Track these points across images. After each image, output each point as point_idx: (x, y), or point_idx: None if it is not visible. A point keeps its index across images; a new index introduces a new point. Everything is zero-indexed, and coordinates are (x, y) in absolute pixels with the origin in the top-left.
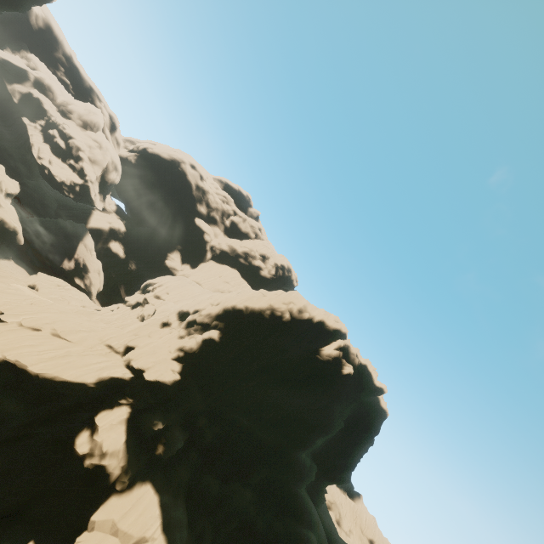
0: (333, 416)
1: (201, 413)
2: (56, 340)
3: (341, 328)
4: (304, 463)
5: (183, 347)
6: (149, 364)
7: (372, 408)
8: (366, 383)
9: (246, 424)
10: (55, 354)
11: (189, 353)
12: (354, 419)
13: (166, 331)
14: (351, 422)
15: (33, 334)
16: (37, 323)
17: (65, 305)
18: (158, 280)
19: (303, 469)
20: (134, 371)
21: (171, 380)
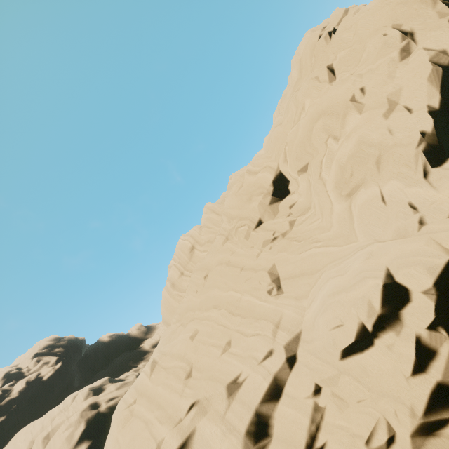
0: None
1: None
2: None
3: None
4: None
5: None
6: None
7: None
8: None
9: None
10: None
11: None
12: None
13: None
14: None
15: None
16: None
17: None
18: None
19: None
20: None
21: None
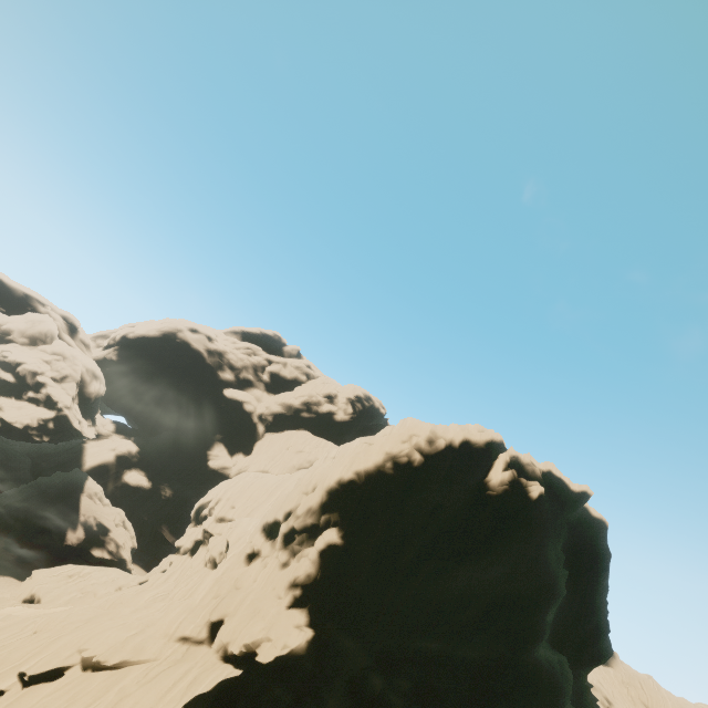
0: (550, 567)
1: (367, 671)
2: (93, 679)
3: (492, 437)
4: (549, 663)
5: (294, 579)
6: (257, 637)
7: (584, 525)
8: (562, 495)
9: (437, 649)
10: (100, 707)
11: (309, 584)
12: (570, 555)
13: (257, 567)
14: (570, 561)
15: (51, 690)
16: (52, 665)
17: (91, 602)
18: (211, 494)
19: (552, 675)
20: (239, 660)
21: (302, 644)
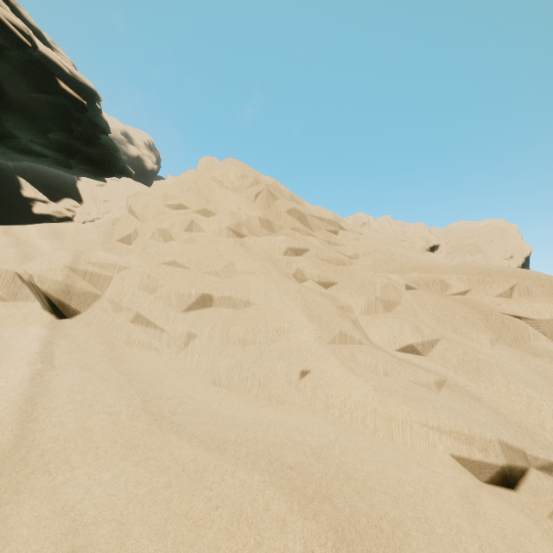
0: None
1: None
2: None
3: None
4: None
5: None
6: None
7: None
8: None
9: None
10: None
11: None
12: None
13: None
14: None
15: None
16: None
17: None
18: None
19: None
20: None
21: None
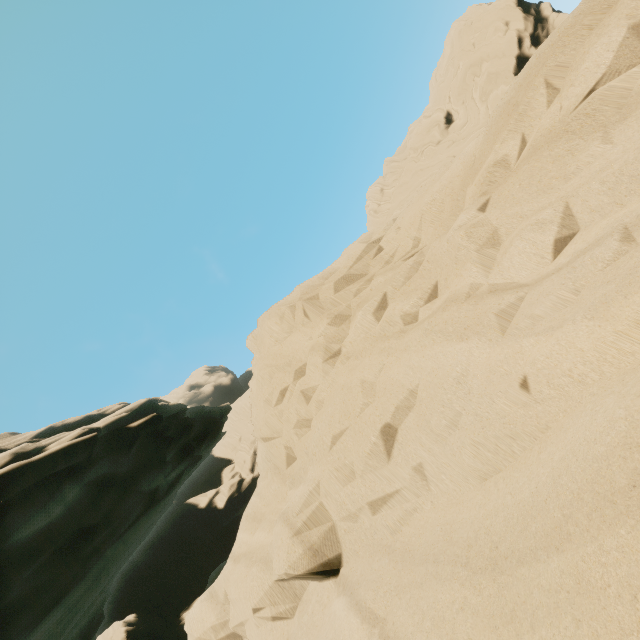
0: None
1: None
2: None
3: None
4: None
5: None
6: None
7: None
8: None
9: None
10: None
11: None
12: None
13: None
14: None
15: None
16: None
17: None
18: None
19: None
20: None
21: None
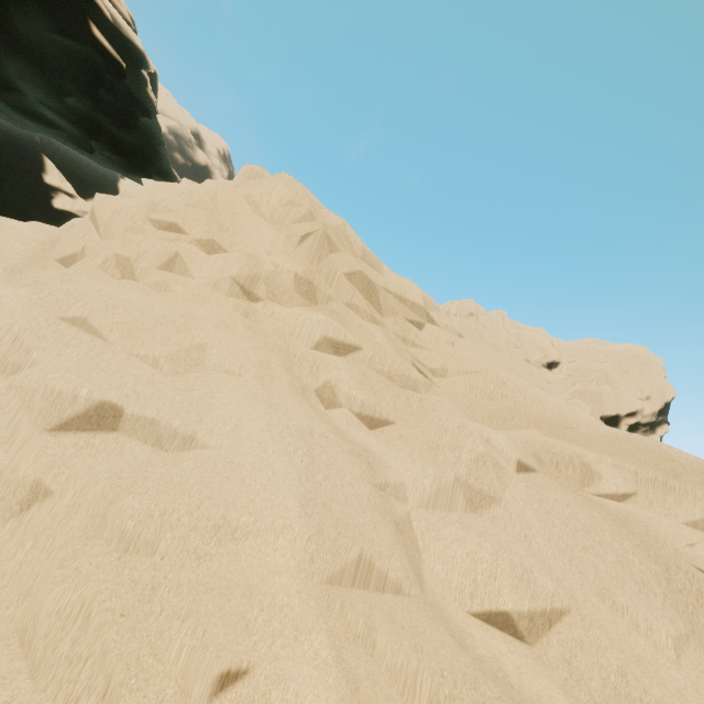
0: None
1: None
2: None
3: None
4: None
5: None
6: None
7: None
8: None
9: None
10: None
11: None
12: None
13: None
14: None
15: None
16: None
17: None
18: None
19: None
20: None
21: None
